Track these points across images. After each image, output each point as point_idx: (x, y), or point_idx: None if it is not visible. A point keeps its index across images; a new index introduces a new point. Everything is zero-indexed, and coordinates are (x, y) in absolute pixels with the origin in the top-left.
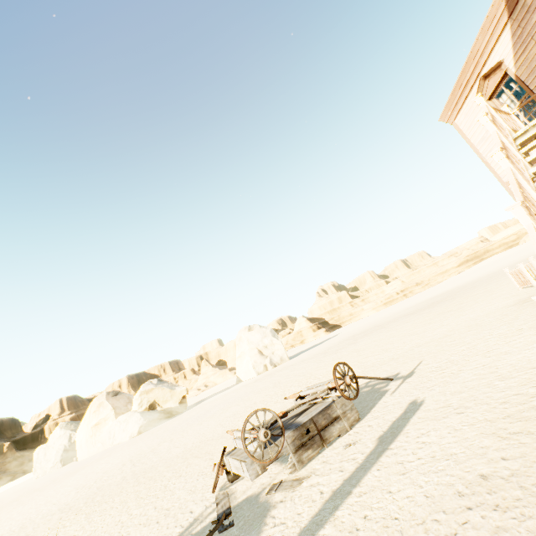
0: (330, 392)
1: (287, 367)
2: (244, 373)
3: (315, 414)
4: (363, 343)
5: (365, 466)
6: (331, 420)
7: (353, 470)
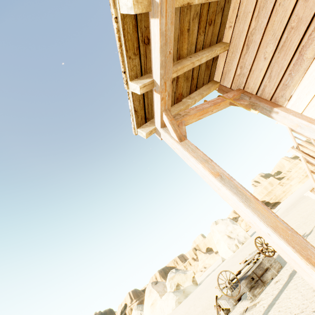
0: (259, 254)
1: (249, 242)
2: (224, 253)
3: (254, 268)
4: (291, 214)
5: (282, 290)
6: (264, 270)
7: (277, 293)
